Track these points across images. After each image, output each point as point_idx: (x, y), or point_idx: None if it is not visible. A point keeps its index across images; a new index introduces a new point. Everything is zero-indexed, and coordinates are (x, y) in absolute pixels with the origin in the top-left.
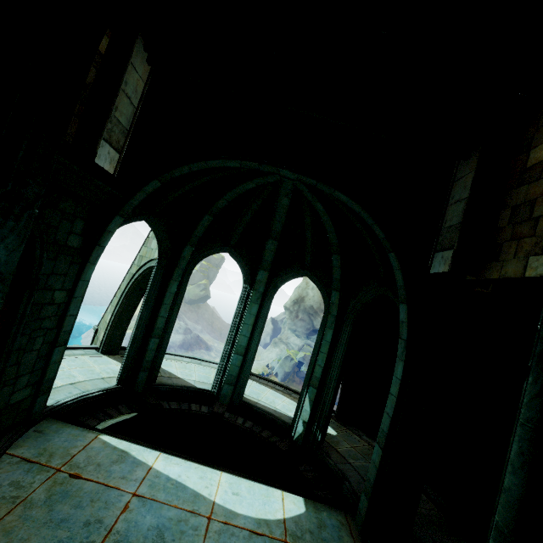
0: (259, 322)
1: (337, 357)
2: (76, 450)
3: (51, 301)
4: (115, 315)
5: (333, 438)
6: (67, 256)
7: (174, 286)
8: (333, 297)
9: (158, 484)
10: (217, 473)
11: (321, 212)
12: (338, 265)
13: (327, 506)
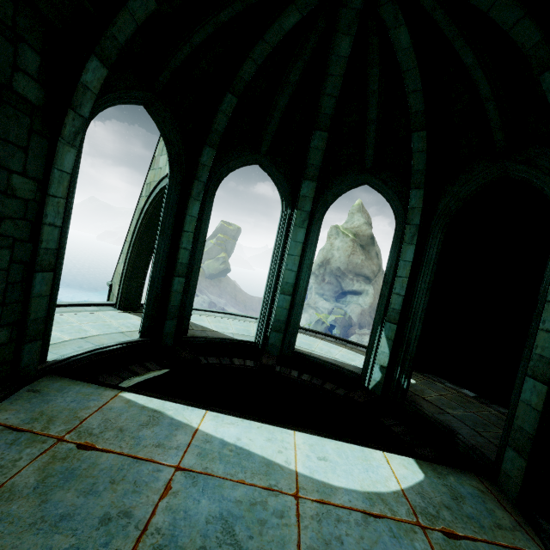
0: (307, 253)
1: (423, 280)
2: (88, 412)
3: (8, 191)
4: (128, 262)
5: (413, 386)
6: (20, 114)
7: (195, 207)
8: (412, 199)
9: (210, 451)
10: (289, 433)
11: (403, 52)
12: (421, 149)
13: (448, 468)
